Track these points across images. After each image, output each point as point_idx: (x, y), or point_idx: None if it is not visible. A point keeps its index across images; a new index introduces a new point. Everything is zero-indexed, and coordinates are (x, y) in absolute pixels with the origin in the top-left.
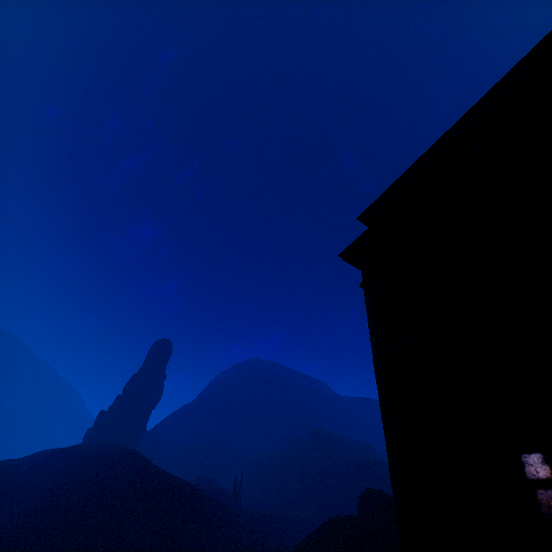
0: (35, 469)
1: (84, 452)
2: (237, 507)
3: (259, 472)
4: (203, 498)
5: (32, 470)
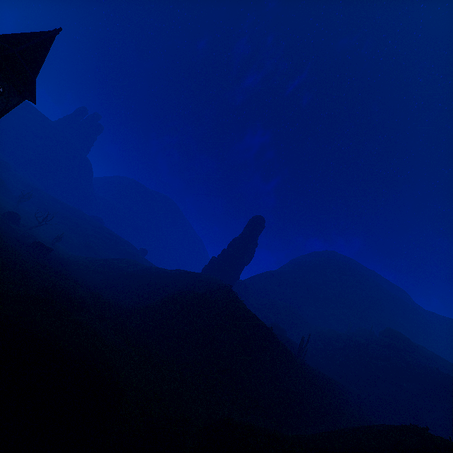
0: (174, 278)
1: (200, 277)
2: (301, 359)
3: (323, 341)
4: (274, 340)
5: (172, 278)
